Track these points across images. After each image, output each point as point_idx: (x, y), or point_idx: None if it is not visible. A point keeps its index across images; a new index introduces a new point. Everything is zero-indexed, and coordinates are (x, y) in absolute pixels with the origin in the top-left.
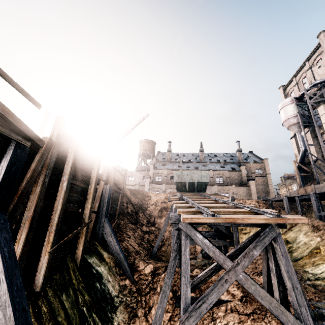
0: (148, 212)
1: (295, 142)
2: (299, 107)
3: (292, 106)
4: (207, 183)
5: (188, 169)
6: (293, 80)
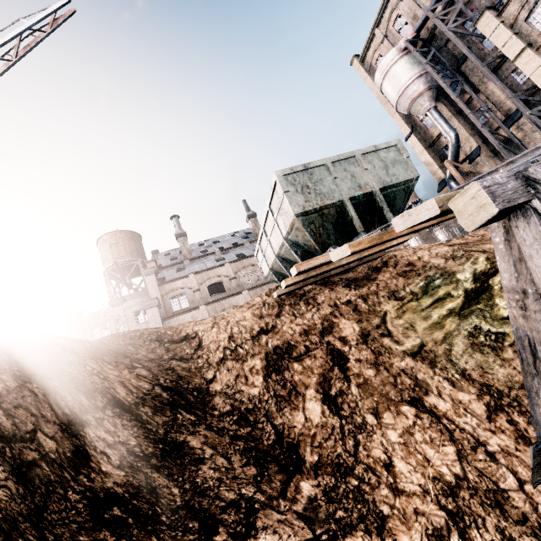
0: (220, 405)
1: (418, 141)
2: (418, 61)
3: (405, 62)
4: (415, 181)
5: (243, 258)
6: (375, 36)
